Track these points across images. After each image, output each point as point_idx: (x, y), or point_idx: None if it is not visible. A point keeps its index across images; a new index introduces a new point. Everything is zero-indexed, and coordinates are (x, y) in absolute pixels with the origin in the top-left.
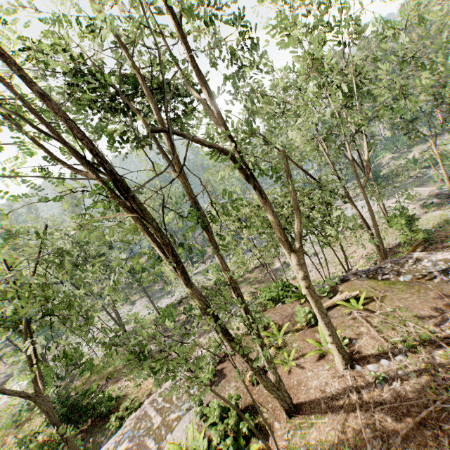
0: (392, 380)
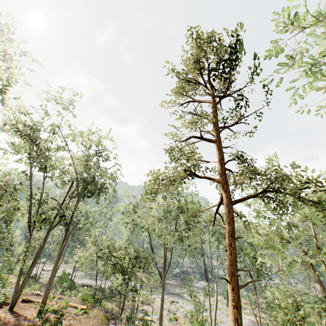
0: (34, 323)
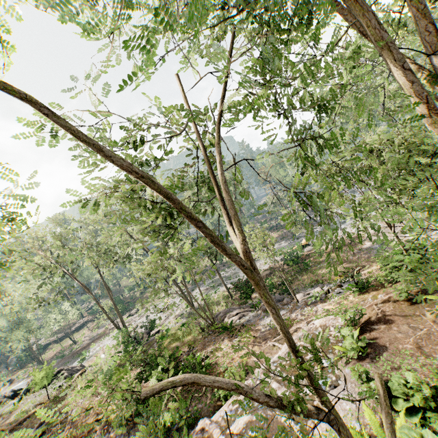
0: None
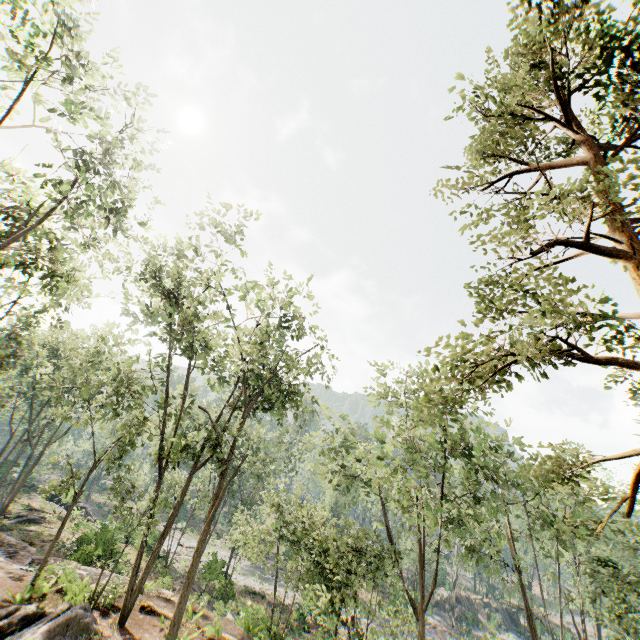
0: None
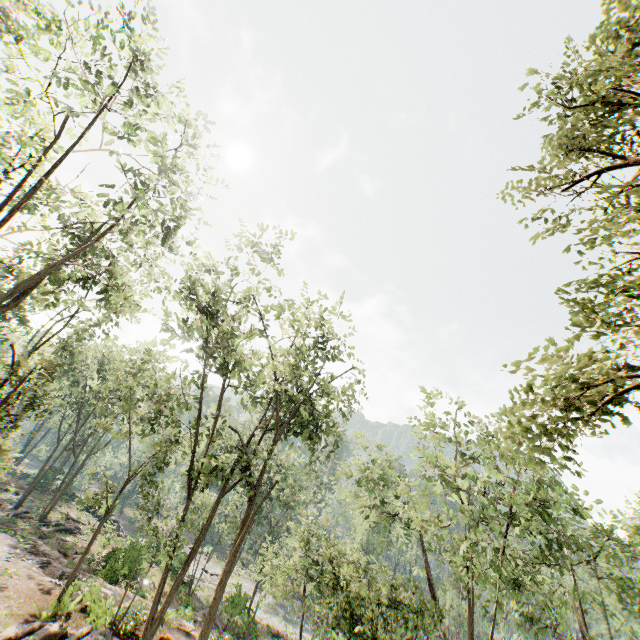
0: None
